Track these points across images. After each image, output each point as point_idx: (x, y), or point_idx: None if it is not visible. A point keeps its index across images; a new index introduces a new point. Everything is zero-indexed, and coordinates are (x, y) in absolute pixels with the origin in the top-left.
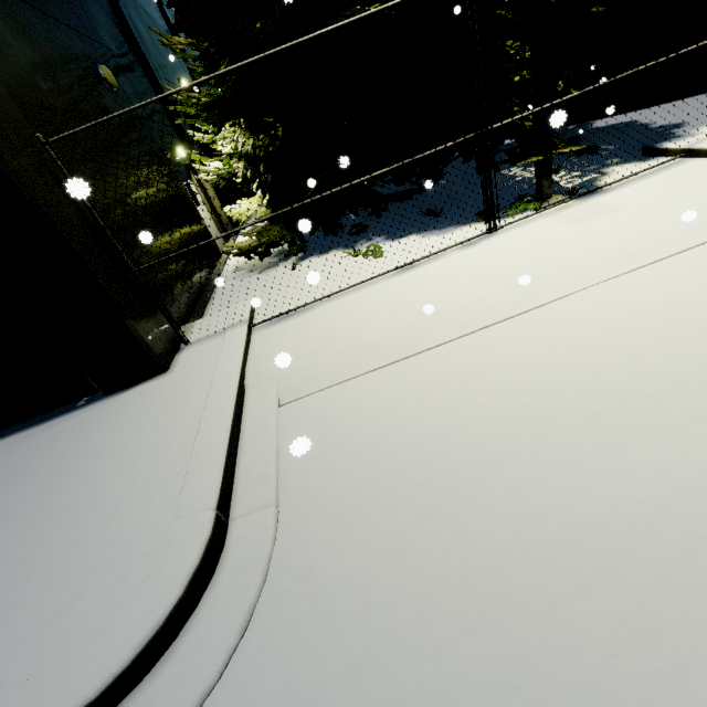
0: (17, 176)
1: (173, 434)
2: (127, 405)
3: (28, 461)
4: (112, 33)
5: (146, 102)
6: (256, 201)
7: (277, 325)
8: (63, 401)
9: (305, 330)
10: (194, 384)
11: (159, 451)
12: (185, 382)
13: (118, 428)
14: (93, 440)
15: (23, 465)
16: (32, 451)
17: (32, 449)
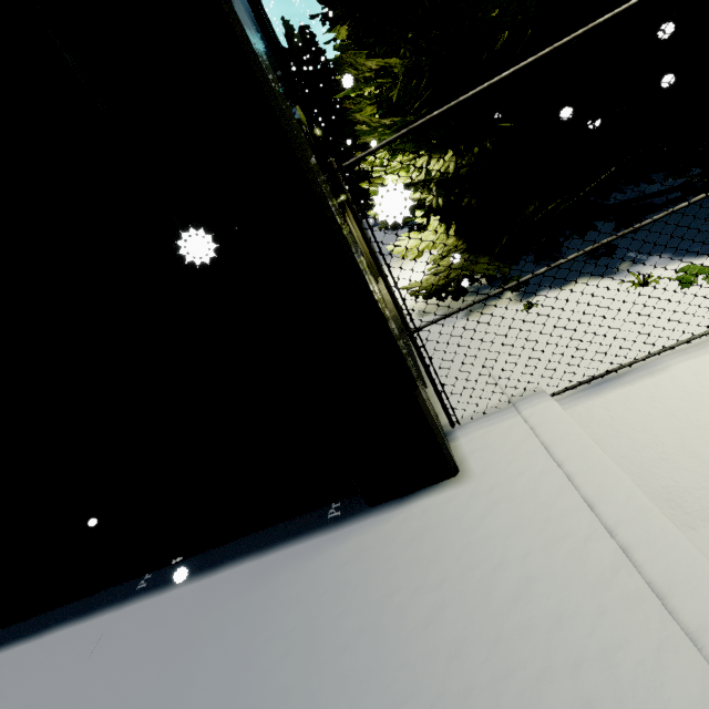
0: (333, 213)
1: (624, 645)
2: (430, 536)
3: (310, 626)
4: (283, 83)
5: (481, 87)
6: (432, 234)
7: (600, 396)
8: (307, 508)
9: (692, 410)
10: (552, 512)
11: (632, 694)
12: (522, 503)
13: (453, 589)
14: (417, 608)
15: (307, 635)
16: (306, 603)
17: (303, 598)
